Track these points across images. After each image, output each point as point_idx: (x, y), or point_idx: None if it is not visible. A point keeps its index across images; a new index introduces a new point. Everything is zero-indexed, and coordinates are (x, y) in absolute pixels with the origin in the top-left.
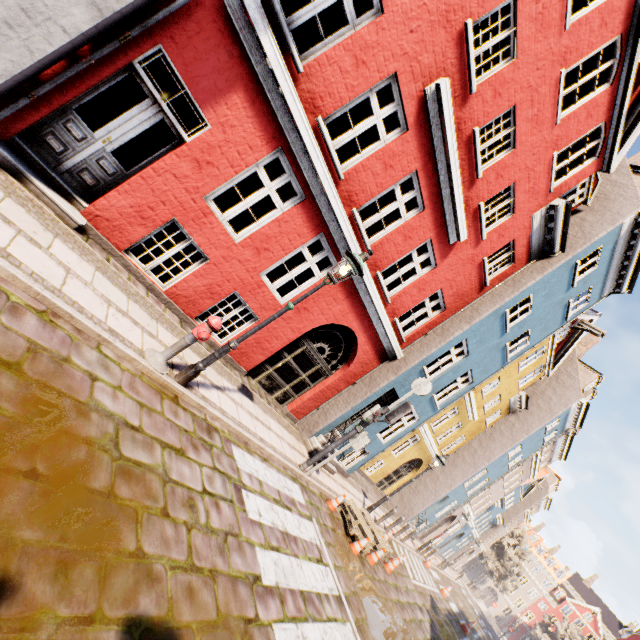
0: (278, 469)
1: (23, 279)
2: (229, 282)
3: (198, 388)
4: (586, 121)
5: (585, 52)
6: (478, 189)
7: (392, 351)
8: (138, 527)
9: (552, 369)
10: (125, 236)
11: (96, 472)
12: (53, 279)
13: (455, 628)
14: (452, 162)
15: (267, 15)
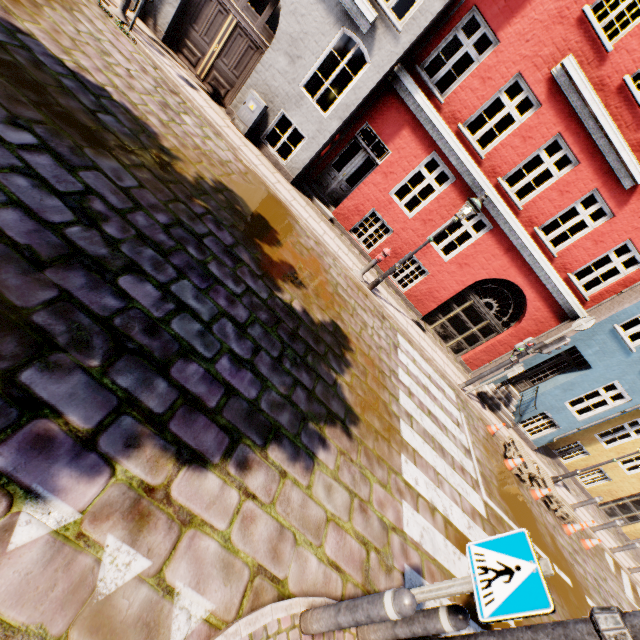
0: (435, 371)
1: (311, 228)
2: (406, 246)
3: (380, 299)
4: None
5: None
6: None
7: (572, 310)
8: (340, 309)
9: None
10: (350, 222)
11: (328, 287)
12: (320, 232)
13: None
14: (597, 114)
15: (419, 84)
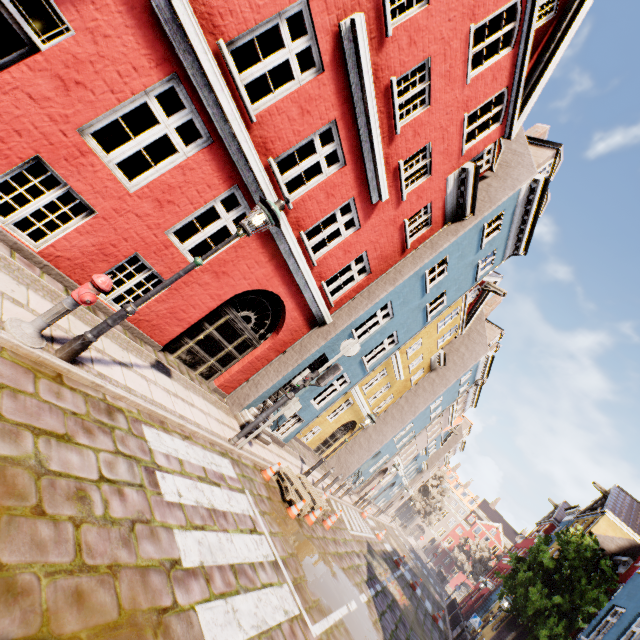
0: (204, 446)
1: None
2: (127, 241)
3: (92, 365)
4: (492, 84)
5: (491, 9)
6: (397, 146)
7: (321, 316)
8: None
9: (465, 328)
10: None
11: None
12: None
13: (389, 565)
14: (371, 113)
15: None
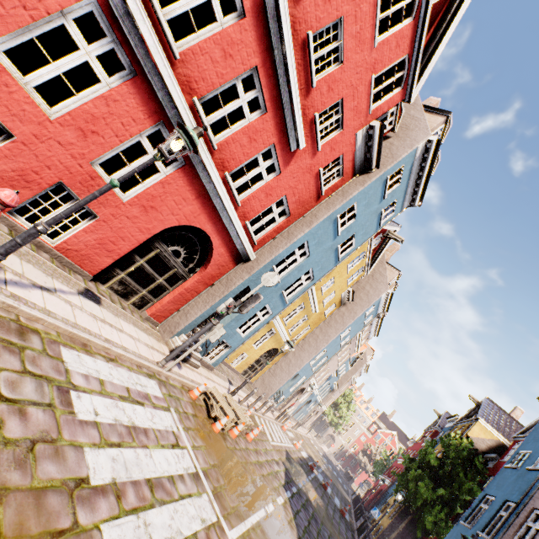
0: (130, 368)
1: None
2: (50, 169)
3: (5, 286)
4: (396, 50)
5: None
6: (313, 99)
7: (246, 253)
8: None
9: (370, 269)
10: None
11: None
12: None
13: (305, 469)
14: (289, 63)
15: None
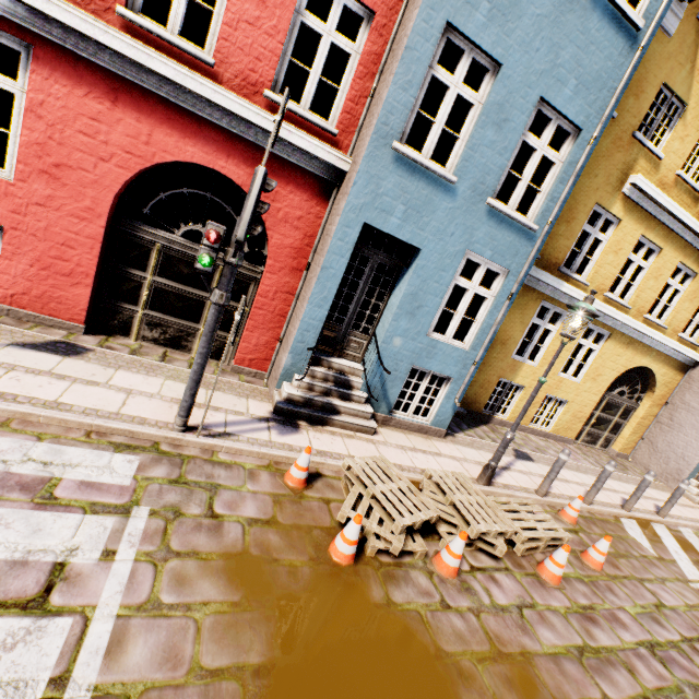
0: (46, 436)
1: None
2: None
3: None
4: None
5: None
6: None
7: (326, 166)
8: None
9: None
10: None
11: None
12: None
13: None
14: None
15: None
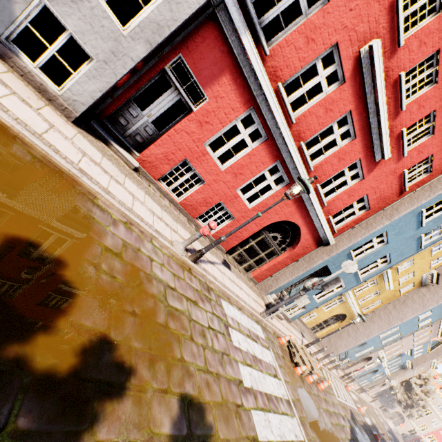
0: (247, 315)
1: (117, 205)
2: (217, 195)
3: (201, 263)
4: None
5: None
6: (401, 118)
7: (326, 239)
8: (180, 345)
9: None
10: (158, 171)
11: (159, 313)
12: (128, 203)
13: (369, 435)
14: (380, 101)
15: (246, 21)
